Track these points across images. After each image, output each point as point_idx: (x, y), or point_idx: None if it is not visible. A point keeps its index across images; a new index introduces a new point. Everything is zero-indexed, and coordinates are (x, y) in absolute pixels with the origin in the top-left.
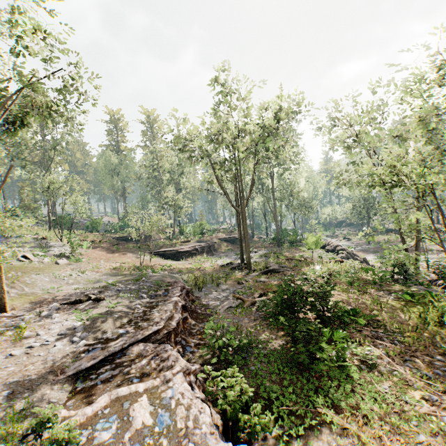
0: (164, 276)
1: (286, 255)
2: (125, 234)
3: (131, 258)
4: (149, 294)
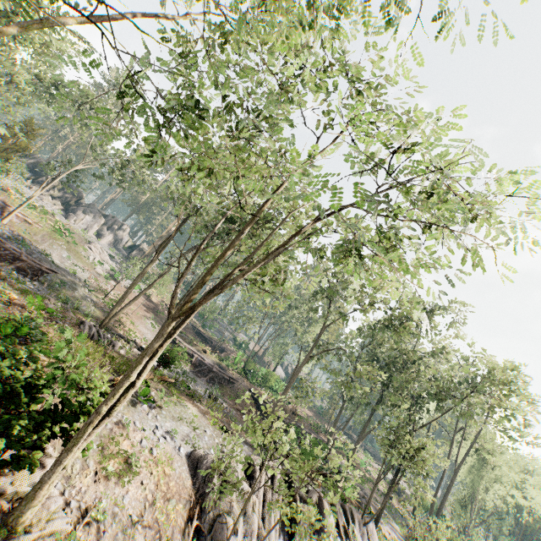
0: (66, 276)
1: (167, 378)
2: (211, 336)
3: (141, 312)
4: (6, 235)
